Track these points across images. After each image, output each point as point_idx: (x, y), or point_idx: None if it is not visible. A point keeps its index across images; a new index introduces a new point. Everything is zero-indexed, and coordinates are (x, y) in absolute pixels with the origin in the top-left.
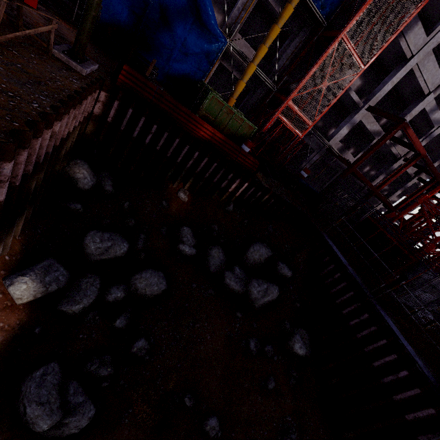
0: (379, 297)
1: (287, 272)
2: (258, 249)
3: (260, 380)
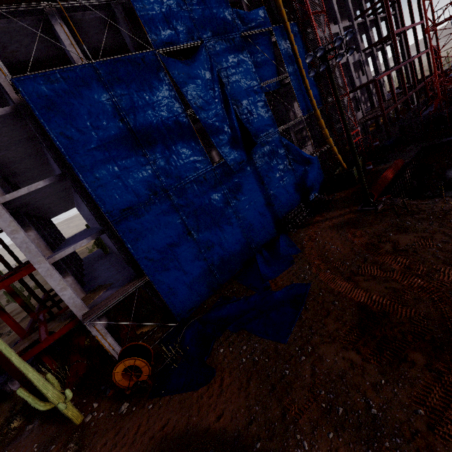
0: None
1: None
2: (451, 174)
3: None
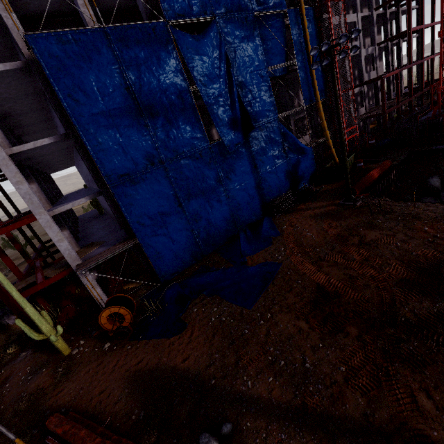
0: None
1: None
2: (433, 181)
3: None
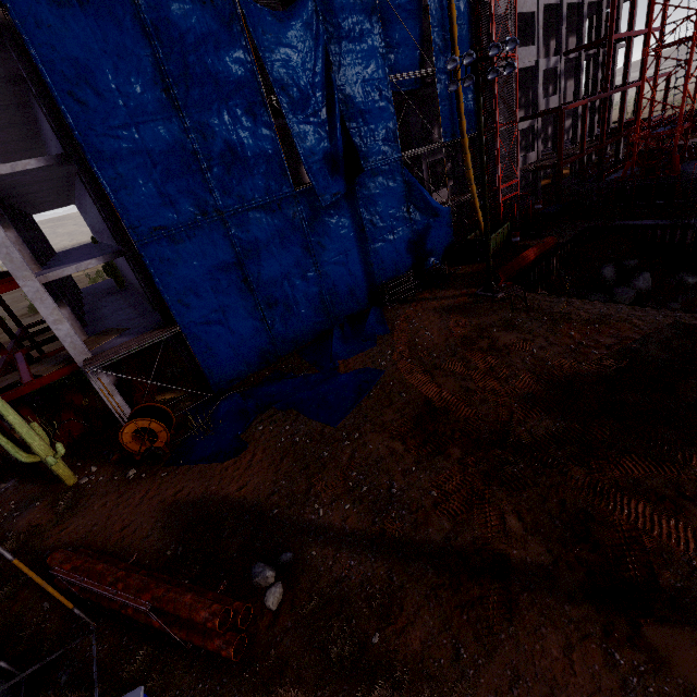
0: (691, 215)
1: (634, 262)
2: (607, 271)
3: (696, 310)
